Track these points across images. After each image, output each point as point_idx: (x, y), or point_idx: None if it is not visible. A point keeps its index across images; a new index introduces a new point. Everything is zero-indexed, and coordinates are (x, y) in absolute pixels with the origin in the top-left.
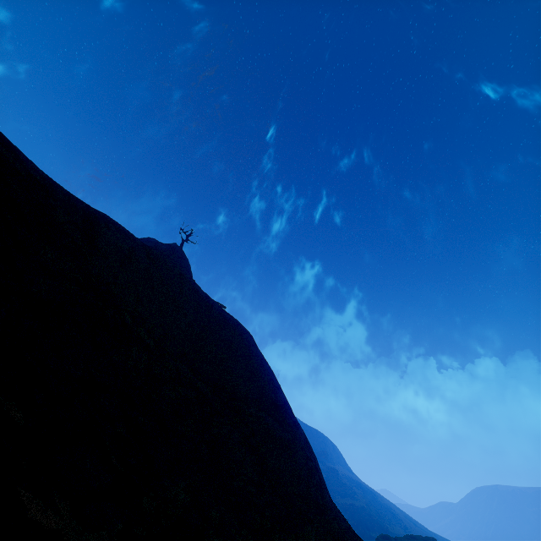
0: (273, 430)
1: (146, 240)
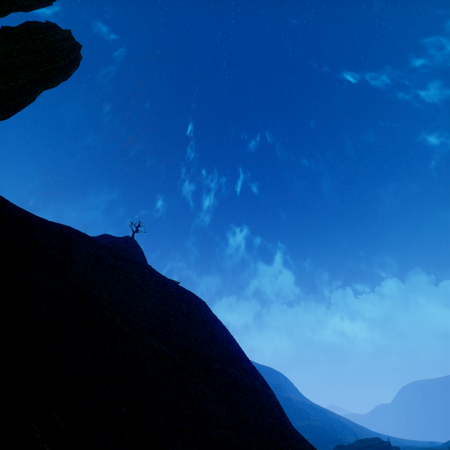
0: (237, 379)
1: (102, 237)
